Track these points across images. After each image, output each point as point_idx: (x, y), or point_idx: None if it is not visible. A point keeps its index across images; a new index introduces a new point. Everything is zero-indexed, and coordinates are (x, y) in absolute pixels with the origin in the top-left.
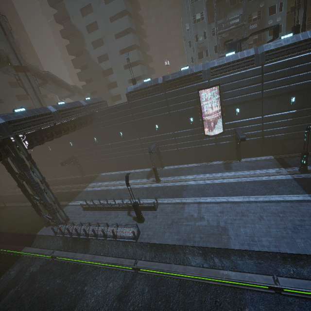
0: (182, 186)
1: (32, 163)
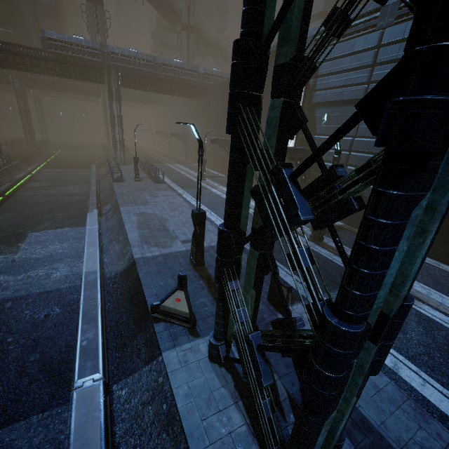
0: (204, 188)
1: (119, 97)
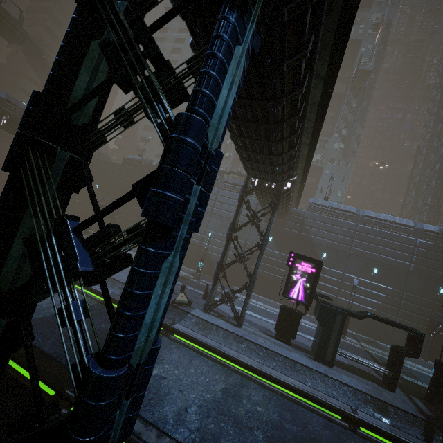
0: None
1: None
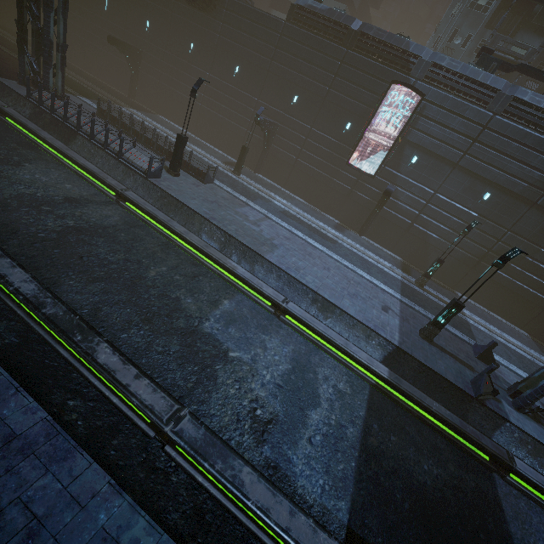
0: (264, 197)
1: None
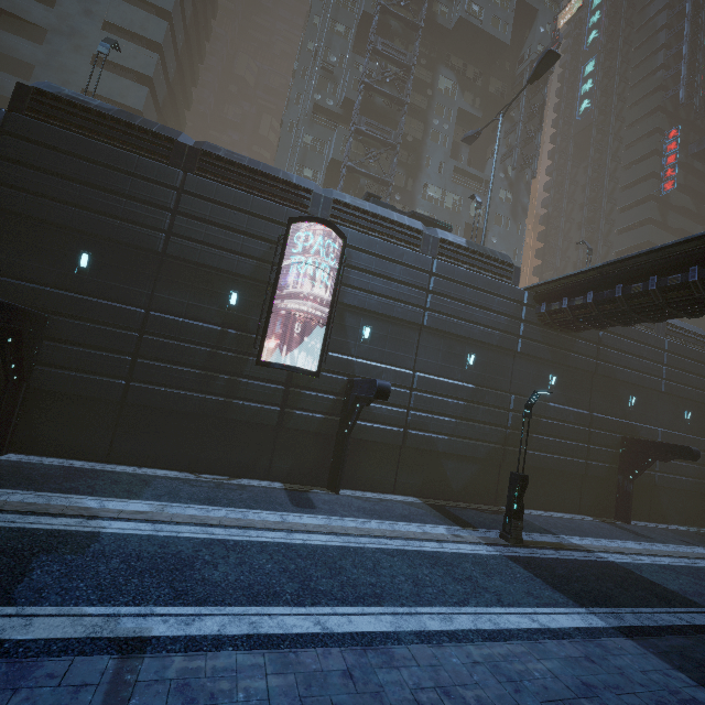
0: (60, 535)
1: None
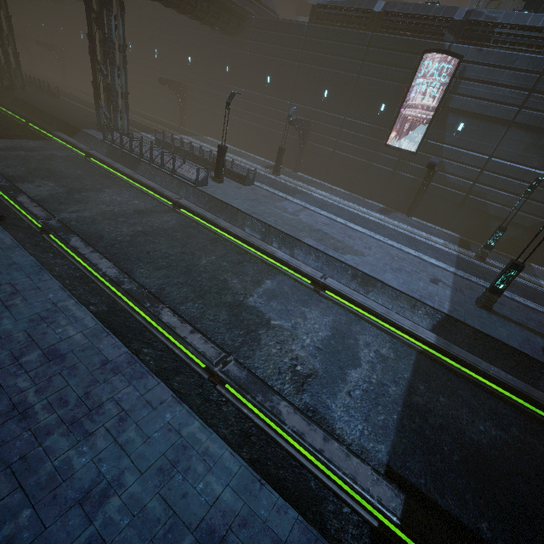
0: (303, 192)
1: (121, 6)
